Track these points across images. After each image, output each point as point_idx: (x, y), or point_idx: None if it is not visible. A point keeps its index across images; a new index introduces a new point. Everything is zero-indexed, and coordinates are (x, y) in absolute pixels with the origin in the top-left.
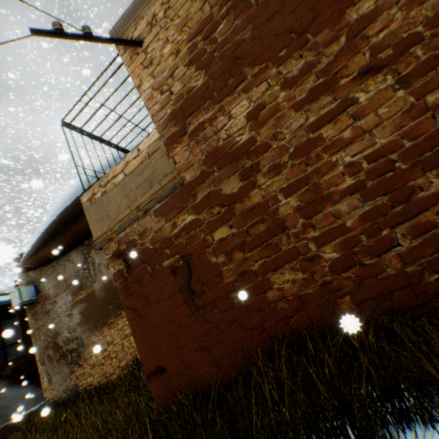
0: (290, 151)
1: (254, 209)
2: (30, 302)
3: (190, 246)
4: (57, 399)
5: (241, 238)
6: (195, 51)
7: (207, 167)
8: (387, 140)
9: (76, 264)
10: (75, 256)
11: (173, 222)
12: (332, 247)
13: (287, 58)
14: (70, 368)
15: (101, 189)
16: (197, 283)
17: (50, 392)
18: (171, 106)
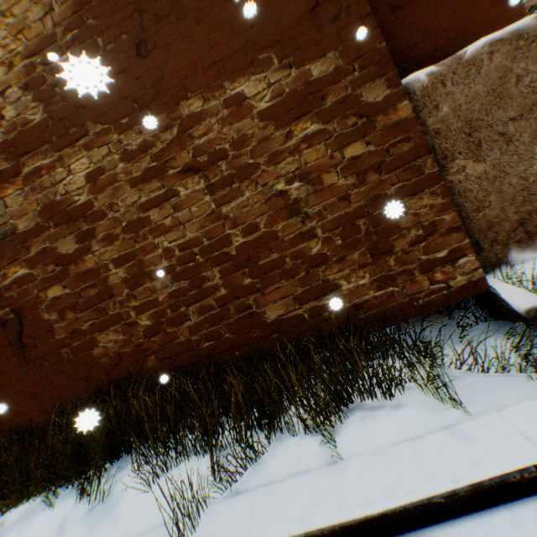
0: (123, 225)
1: (88, 273)
2: None
3: (23, 300)
4: None
5: (75, 299)
6: (35, 74)
7: (44, 220)
8: (195, 235)
9: None
10: None
11: (5, 273)
12: (147, 316)
13: (129, 128)
14: None
15: None
16: (30, 338)
17: None
18: (3, 135)
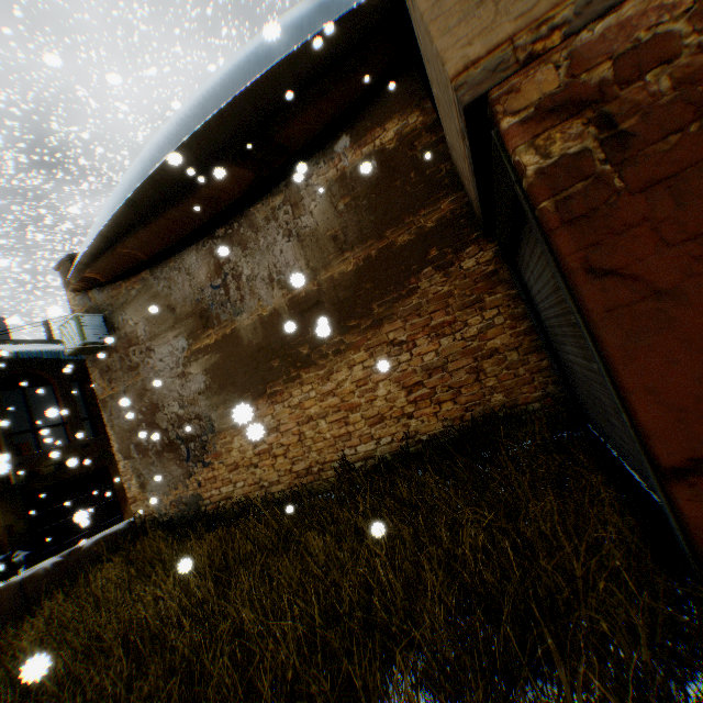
0: None
1: None
2: (97, 347)
3: None
4: (158, 517)
5: None
6: None
7: None
8: None
9: (195, 277)
10: (192, 261)
11: None
12: None
13: None
14: (185, 469)
15: None
16: None
17: (143, 504)
18: None
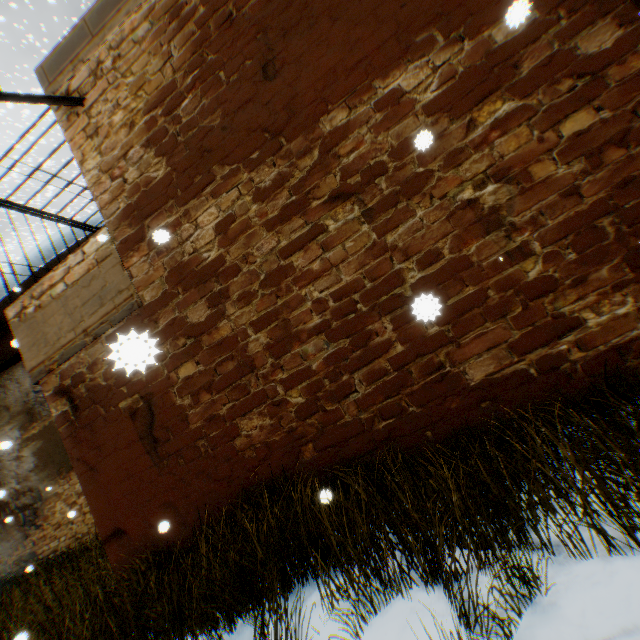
0: (261, 279)
1: (222, 344)
2: None
3: (152, 384)
4: (7, 575)
5: (209, 377)
6: (155, 128)
7: (171, 286)
8: (352, 278)
9: (24, 385)
10: (21, 373)
11: None
12: (299, 392)
13: (260, 162)
14: (25, 532)
15: (36, 302)
16: (160, 429)
17: None
18: (126, 199)
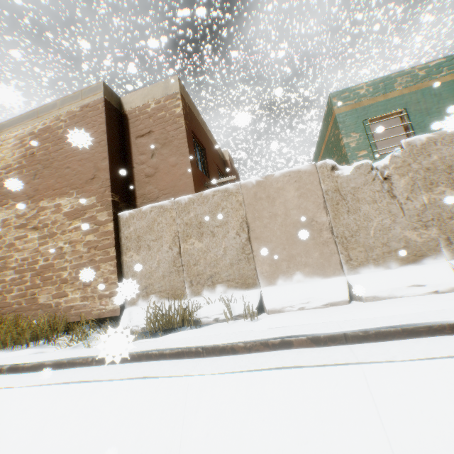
0: (7, 244)
1: None
2: None
3: None
4: None
5: None
6: (2, 176)
7: None
8: (28, 256)
9: None
10: None
11: None
12: (1, 286)
13: None
14: None
15: None
16: None
17: None
18: None
